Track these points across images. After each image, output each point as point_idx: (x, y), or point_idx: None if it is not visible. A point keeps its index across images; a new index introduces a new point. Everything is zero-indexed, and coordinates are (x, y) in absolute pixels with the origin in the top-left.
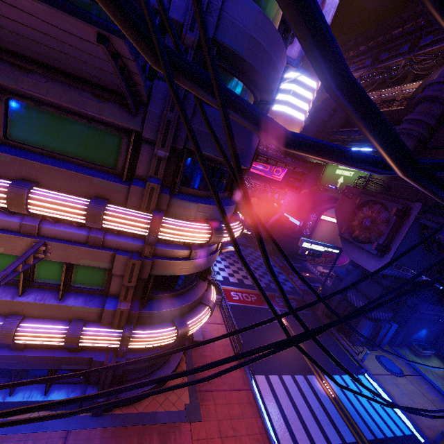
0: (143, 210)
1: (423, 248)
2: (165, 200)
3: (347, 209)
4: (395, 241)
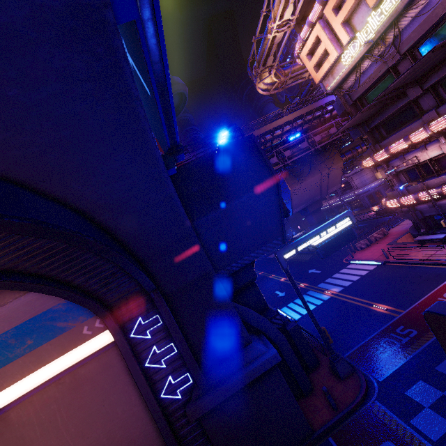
0: None
1: None
2: None
3: None
4: None
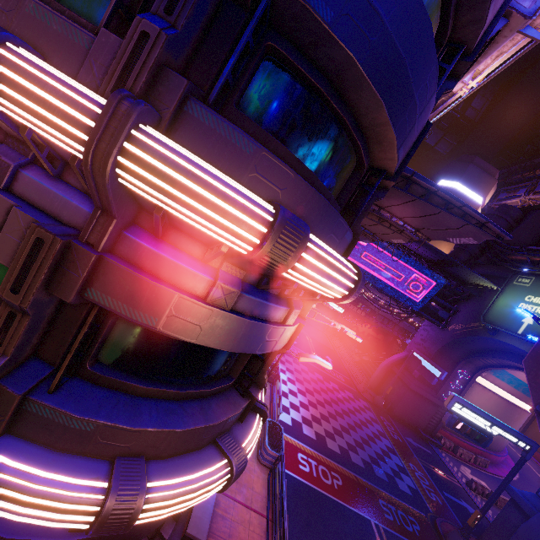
0: (105, 93)
1: None
2: (173, 90)
3: None
4: None
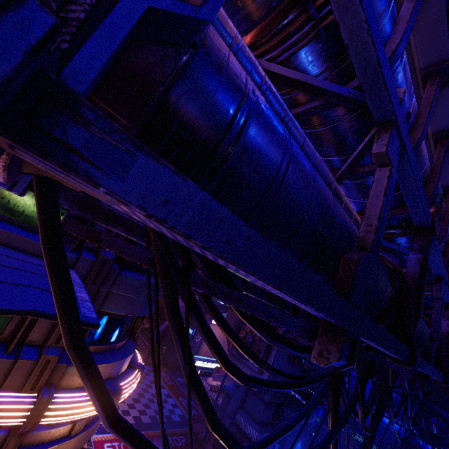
0: (26, 390)
1: (289, 360)
2: (60, 370)
3: (234, 323)
4: (270, 356)
